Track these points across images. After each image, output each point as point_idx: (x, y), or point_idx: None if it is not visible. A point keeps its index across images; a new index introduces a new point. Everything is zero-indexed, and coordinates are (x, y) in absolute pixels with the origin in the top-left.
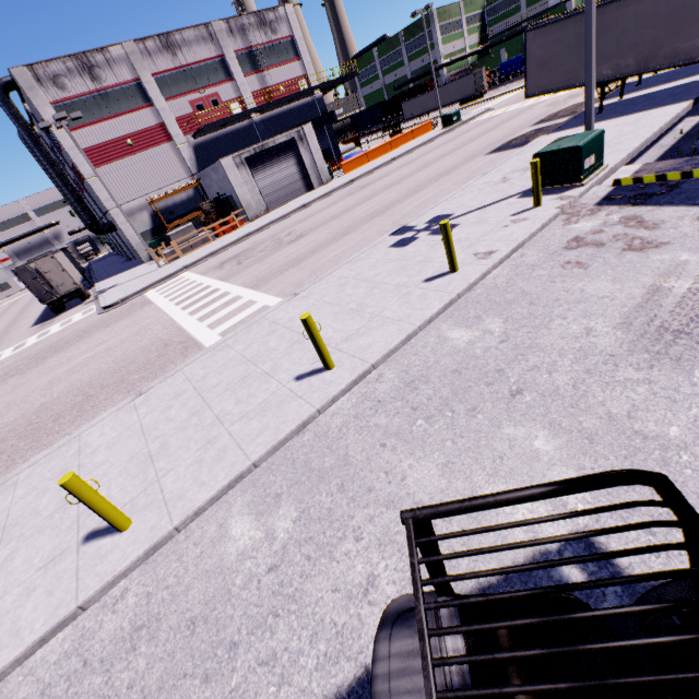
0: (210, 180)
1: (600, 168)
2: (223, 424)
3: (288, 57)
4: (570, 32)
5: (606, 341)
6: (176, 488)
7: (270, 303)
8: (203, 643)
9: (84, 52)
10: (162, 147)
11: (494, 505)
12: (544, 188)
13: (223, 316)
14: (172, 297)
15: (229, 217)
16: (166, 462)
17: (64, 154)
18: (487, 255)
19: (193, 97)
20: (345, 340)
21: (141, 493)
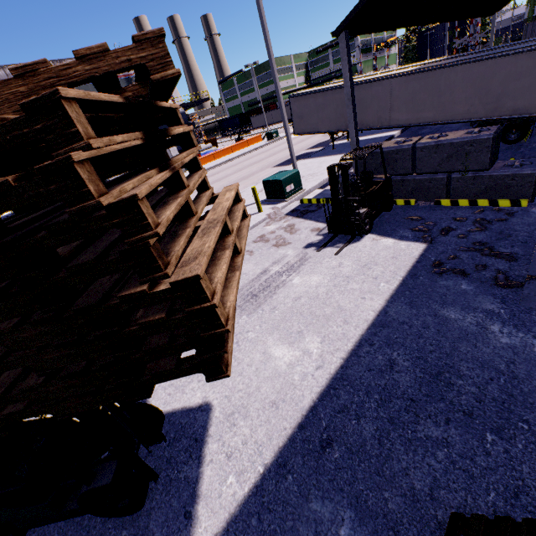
0: None
1: (300, 191)
2: None
3: None
4: (311, 102)
5: None
6: None
7: None
8: None
9: None
10: None
11: None
12: (270, 200)
13: None
14: None
15: None
16: None
17: None
18: None
19: None
20: None
21: None
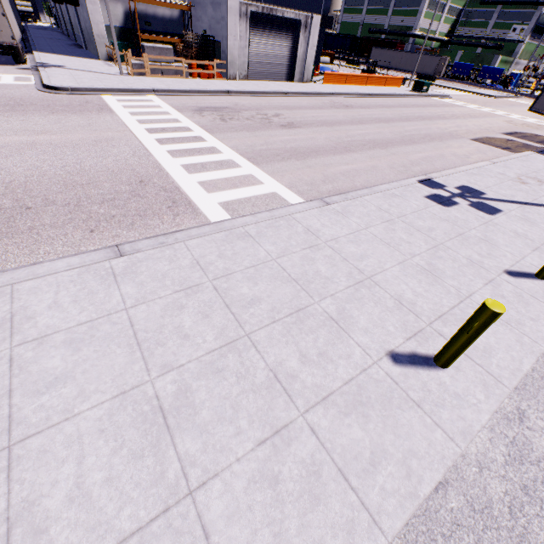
0: (202, 13)
1: None
2: (292, 398)
3: None
4: None
5: None
6: (239, 543)
7: (282, 192)
8: None
9: None
10: None
11: None
12: None
13: (219, 179)
14: (140, 118)
15: (211, 63)
16: (199, 445)
17: None
18: None
19: None
20: (440, 318)
21: (157, 516)
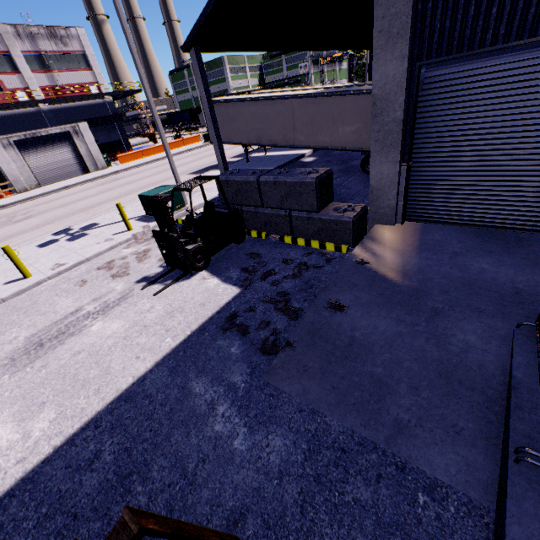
0: None
1: (182, 208)
2: None
3: (80, 66)
4: (223, 111)
5: (10, 348)
6: None
7: None
8: None
9: None
10: None
11: None
12: (149, 216)
13: None
14: None
15: None
16: None
17: None
18: (59, 266)
19: None
20: None
21: None
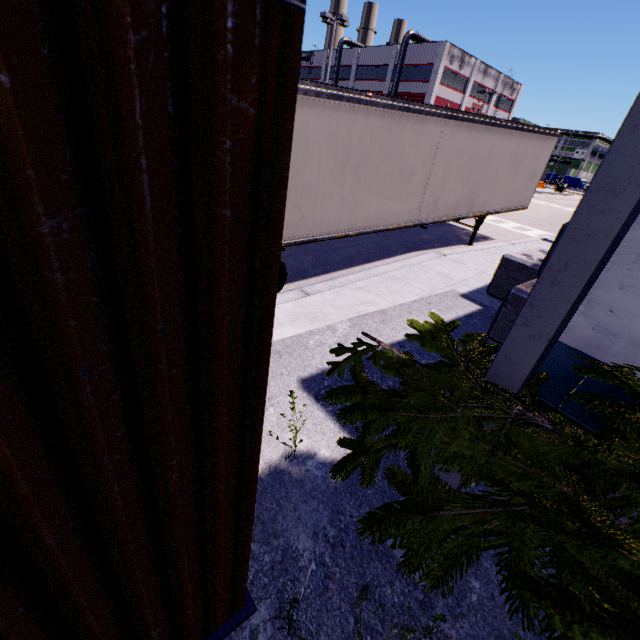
0: None
1: None
2: None
3: (507, 109)
4: None
5: None
6: None
7: None
8: None
9: (465, 53)
10: None
11: None
12: None
13: None
14: None
15: None
16: None
17: (403, 85)
18: None
19: (475, 102)
20: None
21: None
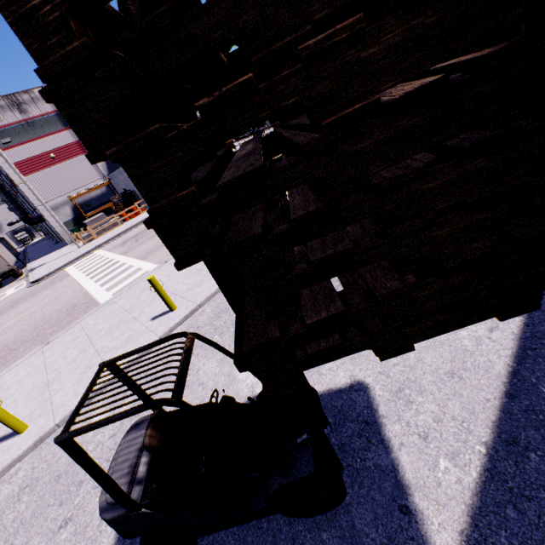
0: (118, 180)
1: None
2: (100, 355)
3: None
4: None
5: None
6: (61, 400)
7: (151, 269)
8: (63, 486)
9: (13, 94)
10: (79, 158)
11: (133, 353)
12: None
13: (118, 281)
14: (84, 270)
15: (133, 206)
16: (58, 385)
17: None
18: None
19: None
20: (187, 290)
21: (37, 407)
